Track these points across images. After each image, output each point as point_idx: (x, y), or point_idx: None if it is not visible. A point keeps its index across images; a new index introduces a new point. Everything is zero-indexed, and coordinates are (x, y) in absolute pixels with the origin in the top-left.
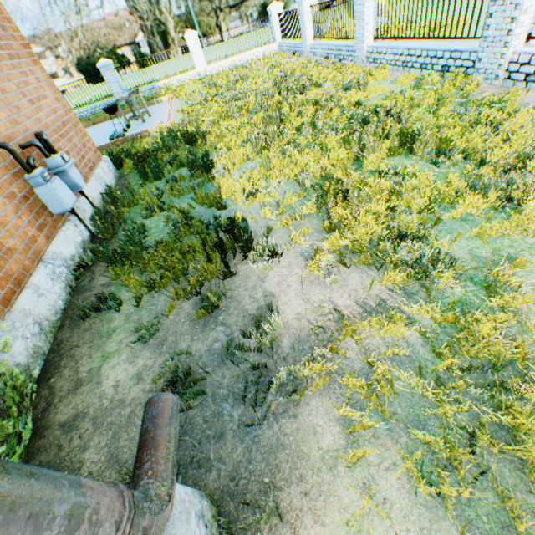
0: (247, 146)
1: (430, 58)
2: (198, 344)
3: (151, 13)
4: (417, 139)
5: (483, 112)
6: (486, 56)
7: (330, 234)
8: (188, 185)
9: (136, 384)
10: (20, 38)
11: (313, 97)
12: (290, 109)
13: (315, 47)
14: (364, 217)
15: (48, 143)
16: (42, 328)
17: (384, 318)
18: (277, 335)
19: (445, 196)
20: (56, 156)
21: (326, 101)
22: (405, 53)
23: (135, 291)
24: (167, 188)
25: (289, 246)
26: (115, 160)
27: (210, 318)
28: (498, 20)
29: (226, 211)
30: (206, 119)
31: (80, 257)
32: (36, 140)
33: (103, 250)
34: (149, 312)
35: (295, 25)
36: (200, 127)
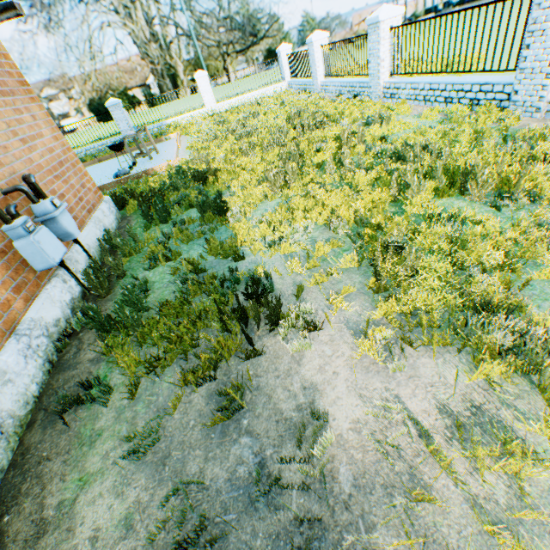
0: (263, 185)
1: (456, 92)
2: (214, 467)
3: (162, 57)
4: (467, 177)
5: (537, 146)
6: (524, 88)
7: (379, 296)
8: (198, 230)
9: (123, 537)
10: (17, 75)
11: (335, 132)
12: (307, 144)
13: (327, 84)
14: (421, 275)
15: (36, 187)
16: (2, 430)
17: (489, 438)
18: (329, 460)
19: (525, 248)
20: (45, 202)
21: (349, 136)
22: (427, 87)
23: (131, 372)
24: (174, 233)
25: (328, 312)
26: (118, 199)
27: (229, 420)
28: (537, 51)
29: (244, 261)
30: (216, 156)
31: (67, 320)
32: (24, 182)
33: (93, 315)
34: (147, 406)
35: (305, 64)
36: (210, 164)
